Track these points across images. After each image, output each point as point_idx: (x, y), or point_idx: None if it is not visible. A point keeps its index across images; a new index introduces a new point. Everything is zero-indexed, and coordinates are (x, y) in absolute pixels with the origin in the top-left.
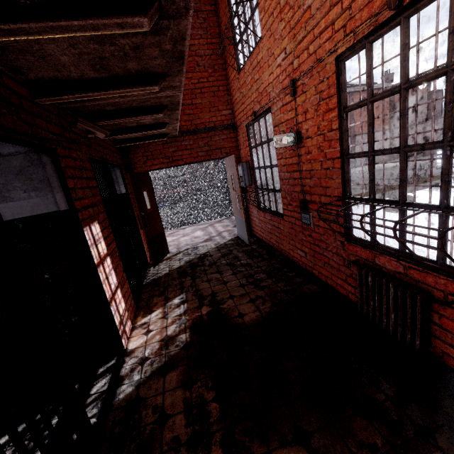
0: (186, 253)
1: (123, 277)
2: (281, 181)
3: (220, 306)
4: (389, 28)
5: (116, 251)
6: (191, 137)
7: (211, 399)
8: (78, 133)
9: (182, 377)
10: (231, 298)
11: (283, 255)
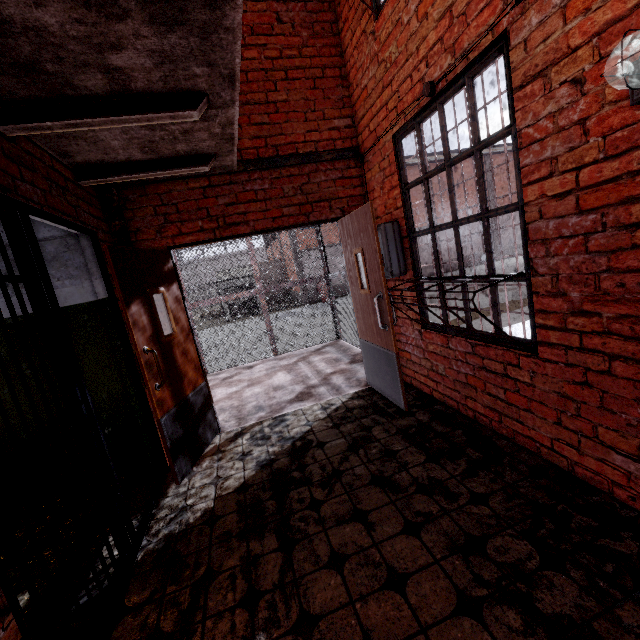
0: (259, 435)
1: None
2: (541, 245)
3: None
4: None
5: None
6: (267, 175)
7: None
8: None
9: None
10: None
11: (523, 448)
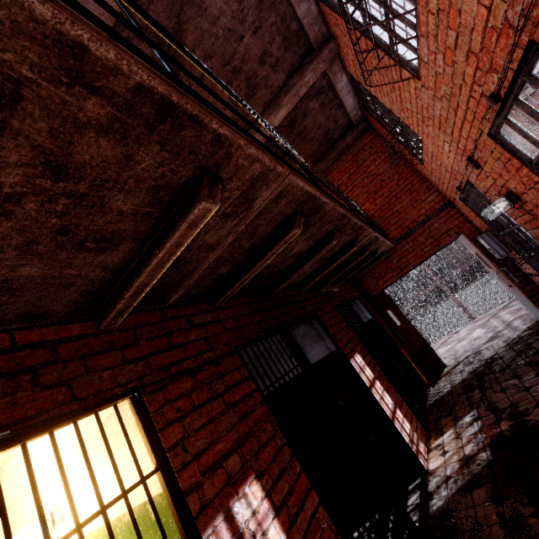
0: (467, 362)
1: (397, 398)
2: (536, 239)
3: (525, 417)
4: (508, 108)
5: (382, 374)
6: (408, 240)
7: (528, 514)
8: (322, 294)
9: (491, 493)
10: (538, 406)
11: None
